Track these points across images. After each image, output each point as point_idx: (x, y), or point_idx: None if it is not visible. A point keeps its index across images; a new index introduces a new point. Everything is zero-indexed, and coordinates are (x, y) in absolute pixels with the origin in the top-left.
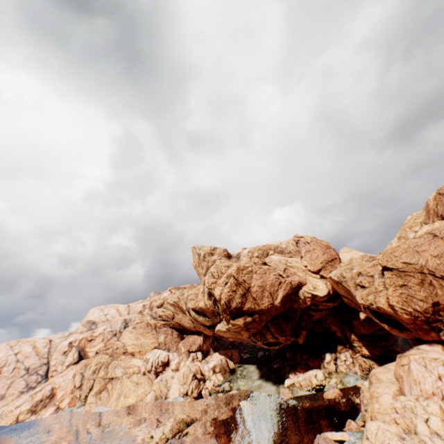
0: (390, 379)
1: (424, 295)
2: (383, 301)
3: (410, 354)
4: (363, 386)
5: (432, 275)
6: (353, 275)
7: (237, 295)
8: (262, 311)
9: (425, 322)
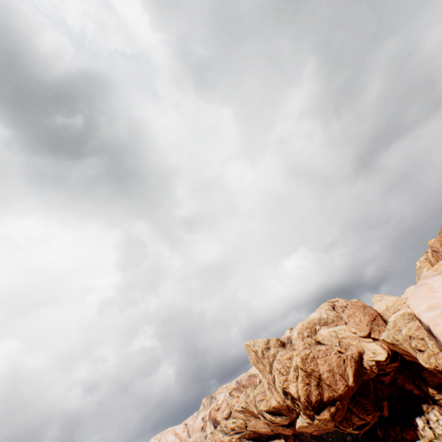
0: None
1: None
2: None
3: None
4: None
5: None
6: (404, 336)
7: (312, 387)
8: (341, 396)
9: None
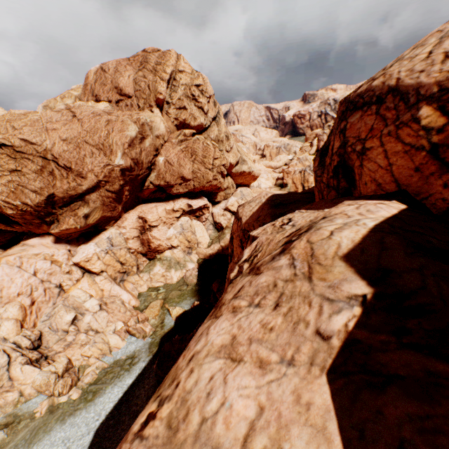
0: None
1: (41, 186)
2: None
3: (7, 255)
4: None
5: (57, 163)
6: None
7: None
8: None
9: (38, 217)
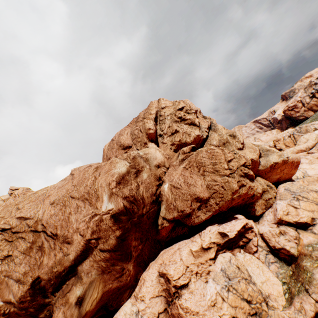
0: None
1: (25, 270)
2: None
3: None
4: None
5: (45, 232)
6: None
7: None
8: None
9: (29, 315)
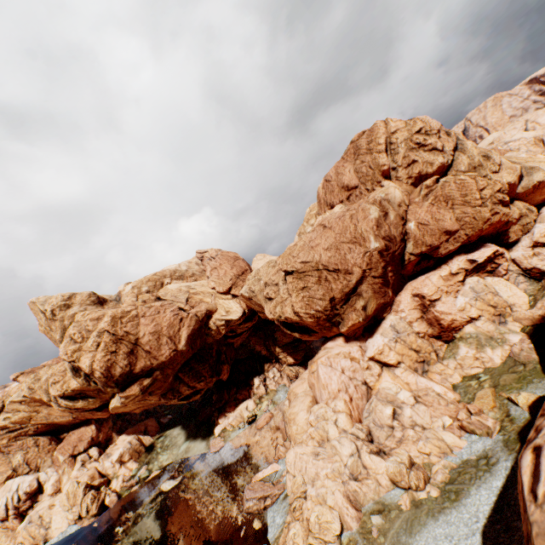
0: (306, 390)
1: (323, 293)
2: (290, 310)
3: (318, 358)
4: (285, 407)
5: (327, 269)
6: (262, 286)
7: (121, 357)
8: (164, 364)
9: (327, 320)
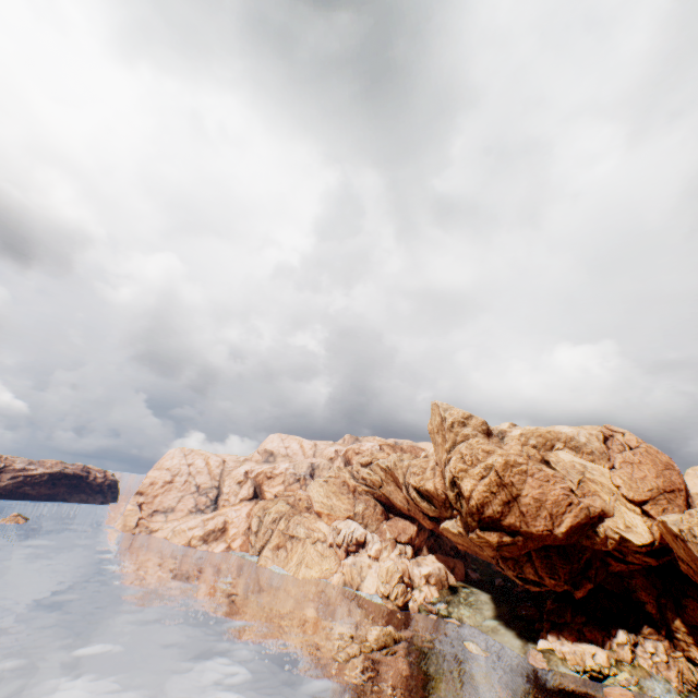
0: None
1: None
2: None
3: None
4: None
5: None
6: None
7: (496, 501)
8: (530, 535)
9: None
